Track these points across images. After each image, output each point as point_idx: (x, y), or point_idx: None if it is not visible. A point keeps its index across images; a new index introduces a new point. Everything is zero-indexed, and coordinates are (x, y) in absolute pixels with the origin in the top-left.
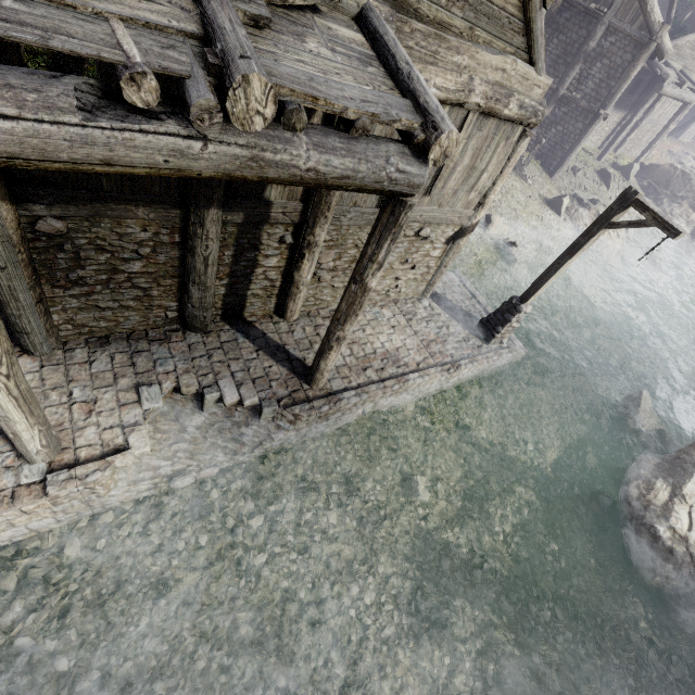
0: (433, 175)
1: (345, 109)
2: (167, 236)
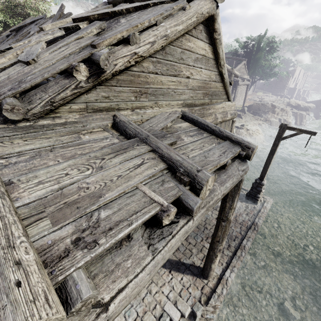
0: None
1: (224, 162)
2: None
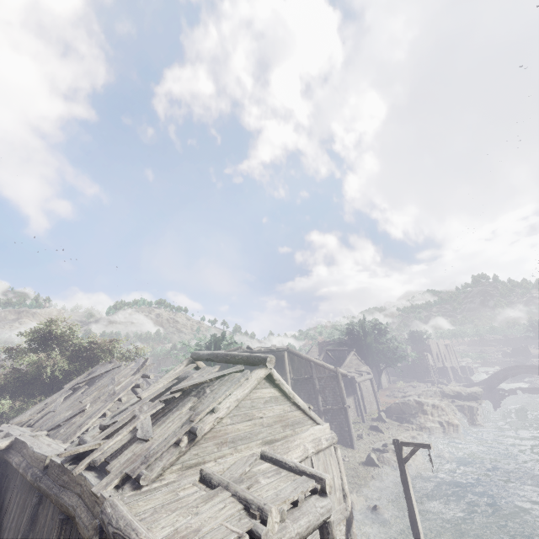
0: None
1: (294, 497)
2: None
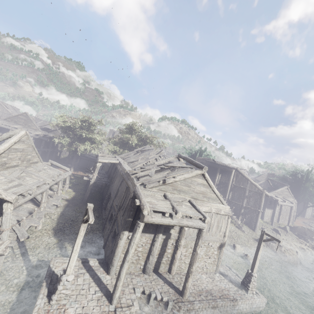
0: (208, 227)
1: (190, 215)
2: (149, 241)
